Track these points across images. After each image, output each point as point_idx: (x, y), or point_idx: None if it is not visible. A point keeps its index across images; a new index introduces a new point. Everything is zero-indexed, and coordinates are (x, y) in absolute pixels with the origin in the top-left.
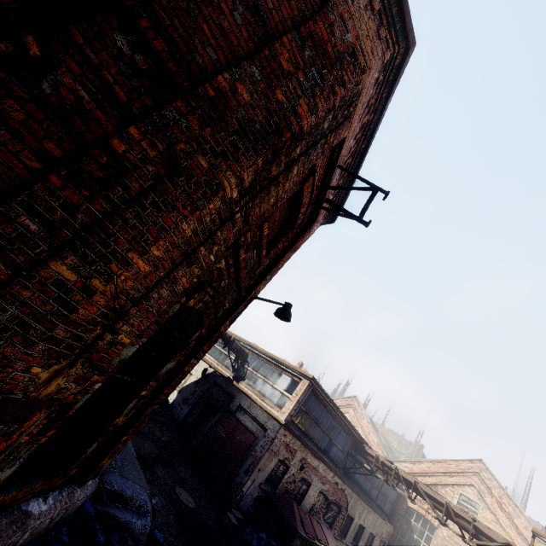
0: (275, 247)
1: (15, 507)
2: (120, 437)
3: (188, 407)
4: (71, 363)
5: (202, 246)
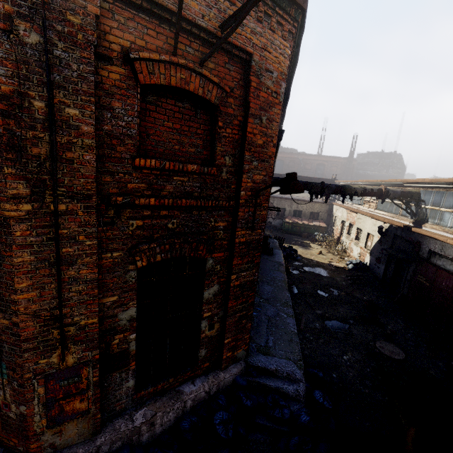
0: (218, 141)
1: (171, 390)
2: (223, 340)
3: (382, 265)
4: (65, 348)
5: (63, 249)
